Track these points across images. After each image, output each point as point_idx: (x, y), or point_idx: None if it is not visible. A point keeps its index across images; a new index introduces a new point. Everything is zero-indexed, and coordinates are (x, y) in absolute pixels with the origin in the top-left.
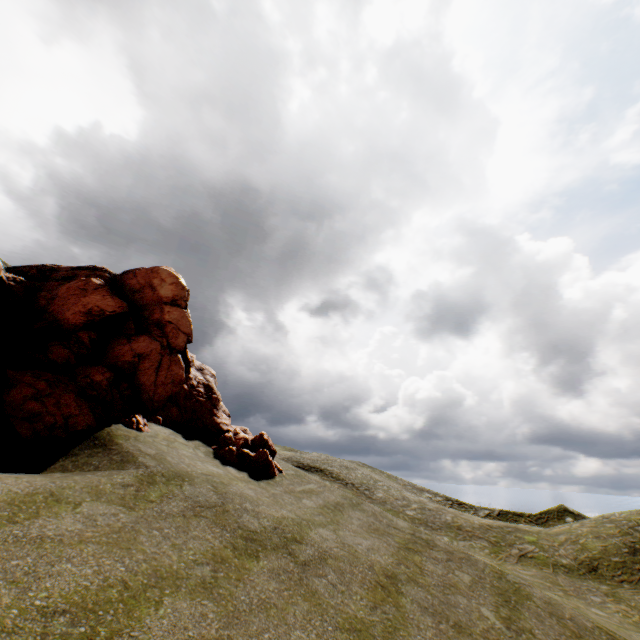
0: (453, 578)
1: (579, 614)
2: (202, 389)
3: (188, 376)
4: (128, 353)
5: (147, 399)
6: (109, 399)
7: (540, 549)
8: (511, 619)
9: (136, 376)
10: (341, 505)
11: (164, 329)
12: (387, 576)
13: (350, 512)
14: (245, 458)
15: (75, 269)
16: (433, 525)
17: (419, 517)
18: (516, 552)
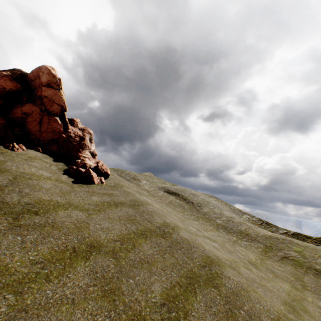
0: (157, 258)
1: (262, 310)
2: (78, 139)
3: (67, 130)
4: (19, 112)
5: (34, 139)
6: (3, 134)
7: (301, 256)
8: (176, 298)
9: (25, 125)
10: (123, 204)
11: (42, 101)
12: (90, 246)
13: (124, 208)
14: (79, 173)
15: (4, 70)
16: (230, 230)
17: (223, 224)
18: (281, 254)
